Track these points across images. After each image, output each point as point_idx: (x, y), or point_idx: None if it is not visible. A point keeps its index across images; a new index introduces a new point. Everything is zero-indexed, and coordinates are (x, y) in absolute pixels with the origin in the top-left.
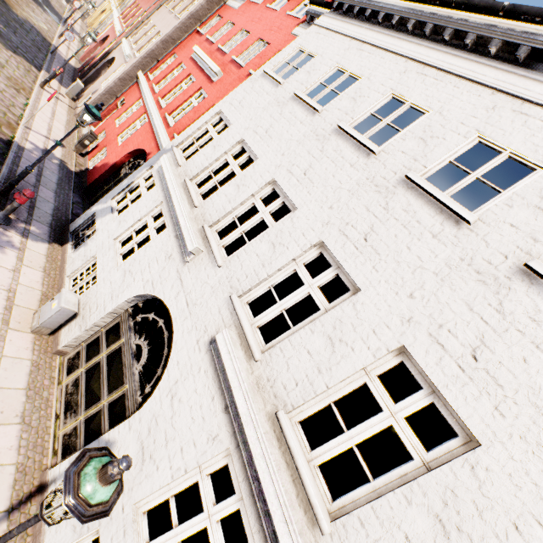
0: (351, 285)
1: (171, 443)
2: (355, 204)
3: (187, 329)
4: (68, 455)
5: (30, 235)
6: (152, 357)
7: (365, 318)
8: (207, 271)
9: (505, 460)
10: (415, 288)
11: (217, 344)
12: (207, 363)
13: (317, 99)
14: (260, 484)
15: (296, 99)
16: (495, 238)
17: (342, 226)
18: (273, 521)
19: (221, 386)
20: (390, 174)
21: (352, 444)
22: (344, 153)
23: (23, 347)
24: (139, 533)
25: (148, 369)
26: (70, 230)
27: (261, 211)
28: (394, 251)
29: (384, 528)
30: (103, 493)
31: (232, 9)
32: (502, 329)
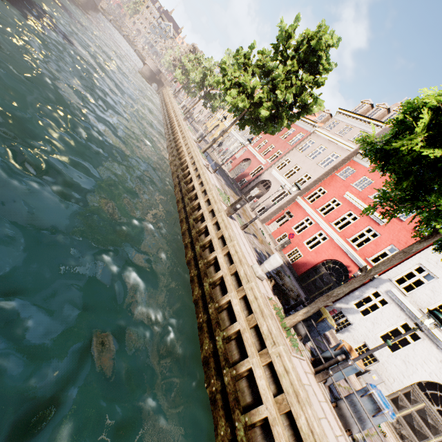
0: None
1: None
2: None
3: None
4: None
5: None
6: None
7: None
8: None
9: None
10: None
11: None
12: None
13: None
14: None
15: None
16: None
17: None
18: None
19: None
20: None
21: None
22: None
23: None
24: None
25: None
26: None
27: None
28: None
29: None
30: None
31: (363, 167)
32: None
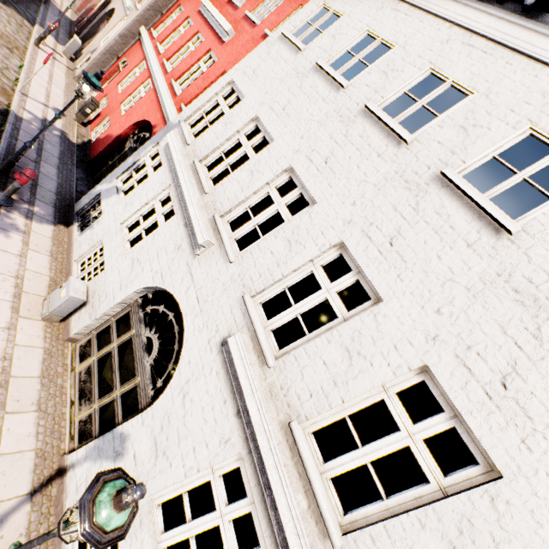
0: (373, 293)
1: (184, 442)
2: (381, 201)
3: (198, 327)
4: (84, 441)
5: (35, 216)
6: (162, 341)
7: (386, 332)
8: (218, 266)
9: (528, 495)
10: (443, 303)
11: (229, 347)
12: (219, 365)
13: (342, 71)
14: (272, 493)
15: (318, 70)
16: (539, 253)
17: (365, 226)
18: (285, 532)
19: (233, 390)
20: (423, 168)
21: (366, 460)
22: (371, 139)
23: (34, 335)
24: (154, 523)
25: (158, 353)
26: (75, 210)
27: (277, 202)
28: (423, 259)
29: (396, 548)
30: (119, 519)
31: None
32: (538, 357)
